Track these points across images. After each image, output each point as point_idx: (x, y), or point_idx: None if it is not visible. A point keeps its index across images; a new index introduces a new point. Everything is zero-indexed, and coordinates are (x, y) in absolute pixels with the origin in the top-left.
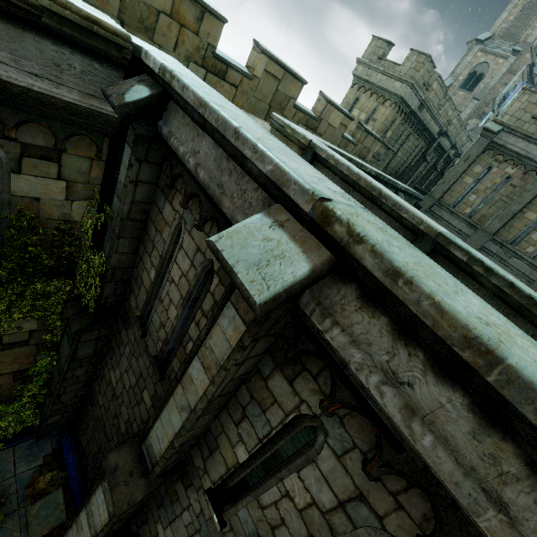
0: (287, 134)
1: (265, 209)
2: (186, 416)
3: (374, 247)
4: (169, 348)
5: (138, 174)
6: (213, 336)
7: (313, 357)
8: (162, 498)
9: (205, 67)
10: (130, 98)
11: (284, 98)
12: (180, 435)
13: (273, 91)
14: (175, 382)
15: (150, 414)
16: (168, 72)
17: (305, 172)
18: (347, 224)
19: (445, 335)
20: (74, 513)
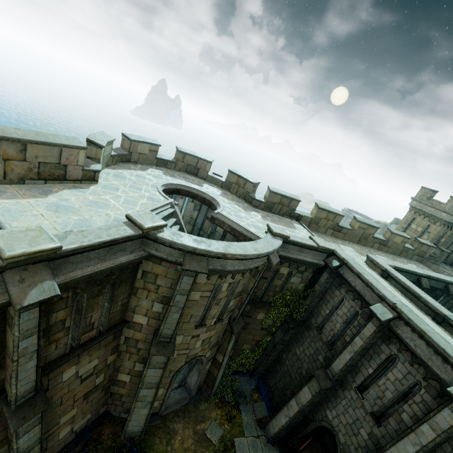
0: (374, 263)
1: (379, 301)
2: (352, 354)
3: (405, 314)
4: (334, 338)
5: (328, 280)
6: (364, 330)
7: (394, 339)
8: (329, 398)
9: (333, 229)
10: (334, 265)
11: (367, 234)
12: (350, 360)
13: (362, 232)
14: (348, 344)
15: (323, 364)
16: (346, 260)
17: (389, 295)
18: (400, 309)
19: (418, 329)
20: (269, 416)
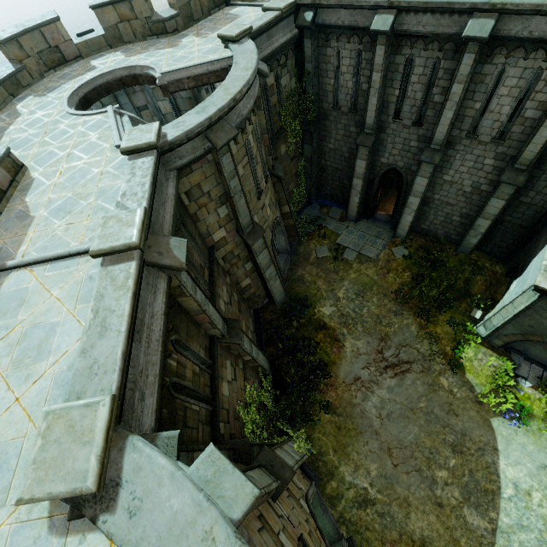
0: None
1: (374, 15)
2: (377, 94)
3: (403, 1)
4: (353, 100)
5: (314, 46)
6: (376, 60)
7: (403, 41)
8: (377, 150)
9: None
10: (309, 20)
11: None
12: (378, 101)
13: None
14: (369, 89)
15: (357, 132)
16: (317, 1)
17: None
18: (397, 1)
19: (420, 6)
20: (343, 211)
